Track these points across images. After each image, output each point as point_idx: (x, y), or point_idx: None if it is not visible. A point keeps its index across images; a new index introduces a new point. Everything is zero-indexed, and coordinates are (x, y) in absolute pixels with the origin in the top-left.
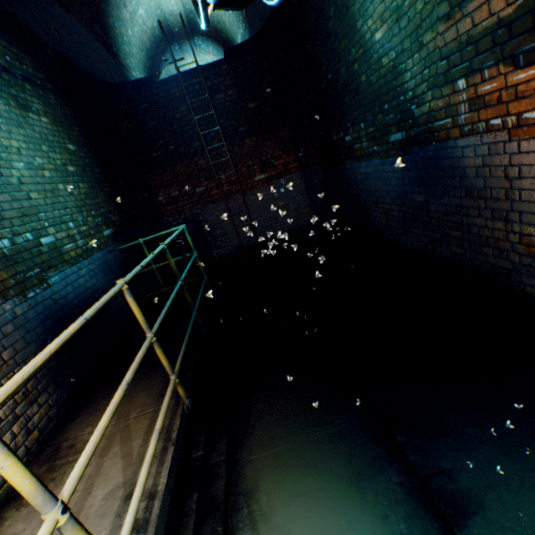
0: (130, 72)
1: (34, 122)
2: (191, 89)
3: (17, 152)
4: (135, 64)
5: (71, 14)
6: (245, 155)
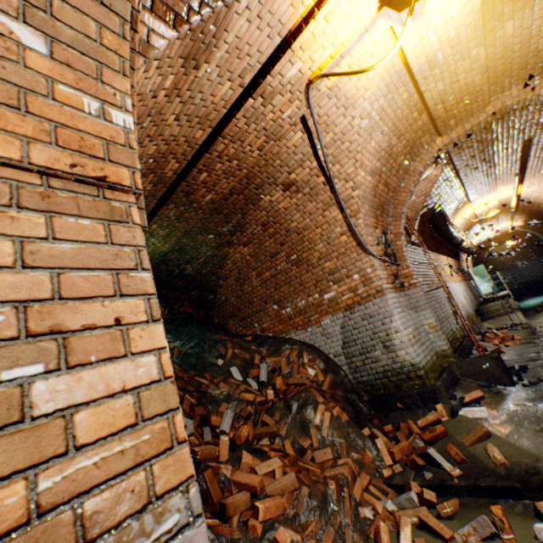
0: None
1: None
2: None
3: None
4: None
5: None
6: (514, 257)
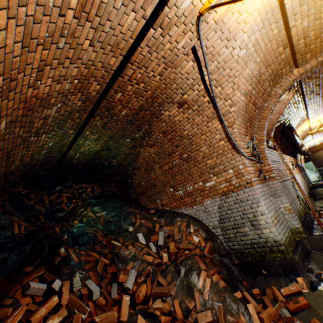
0: None
1: None
2: None
3: None
4: None
5: None
6: None
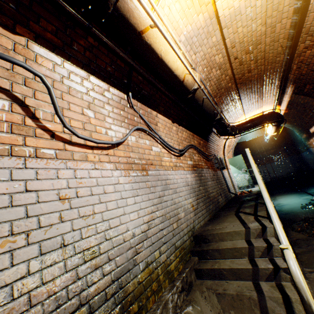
0: None
1: None
2: (255, 141)
3: None
4: None
5: None
6: (270, 154)
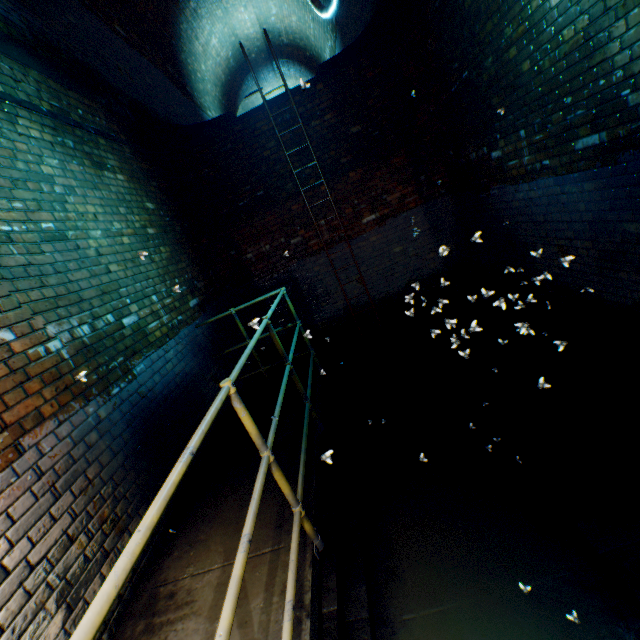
0: (206, 112)
1: (110, 181)
2: (279, 119)
3: (94, 218)
4: (210, 103)
5: (142, 55)
6: (349, 193)
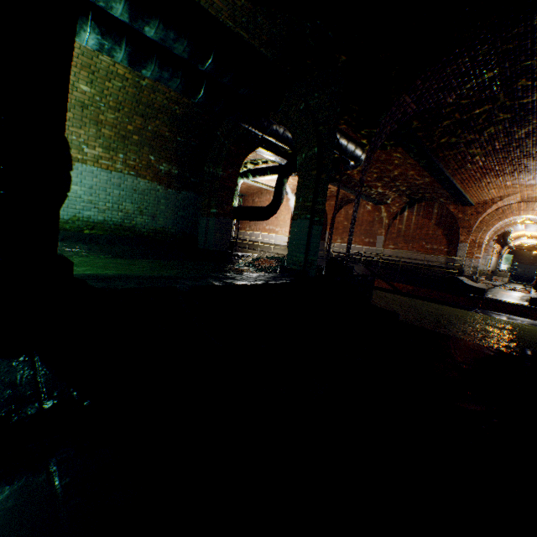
0: None
1: None
2: None
3: None
4: None
5: None
6: (534, 260)
